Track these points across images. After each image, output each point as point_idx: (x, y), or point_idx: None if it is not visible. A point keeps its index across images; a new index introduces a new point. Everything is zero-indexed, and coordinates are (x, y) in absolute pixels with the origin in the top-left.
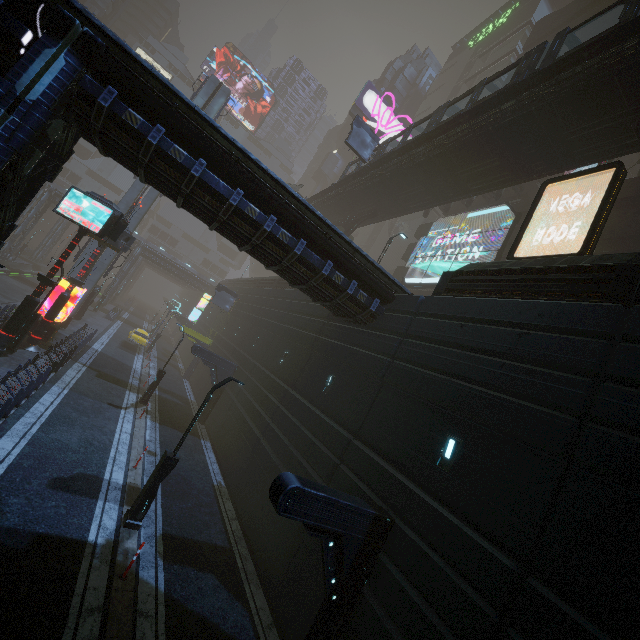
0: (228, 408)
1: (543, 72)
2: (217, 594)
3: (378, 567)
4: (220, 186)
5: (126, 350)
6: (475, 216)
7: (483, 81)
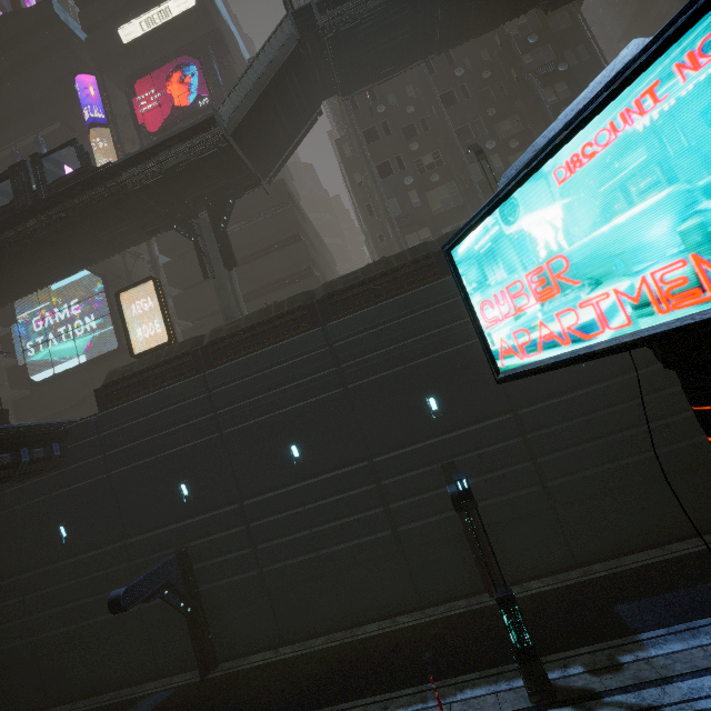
0: None
1: (47, 201)
2: None
3: (198, 572)
4: None
5: None
6: (61, 287)
7: None
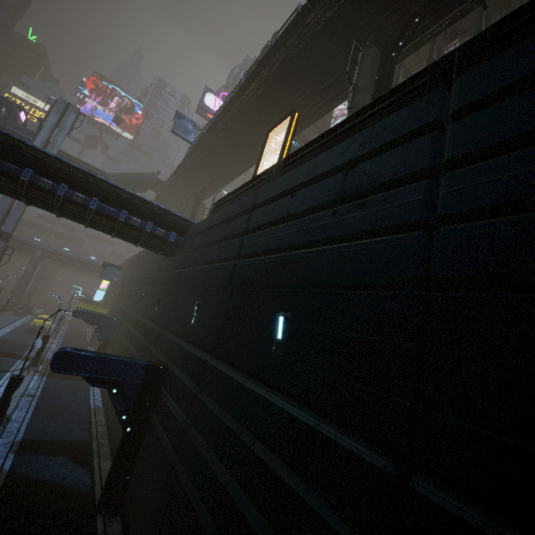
0: (110, 352)
1: (262, 61)
2: (63, 466)
3: (159, 401)
4: (11, 169)
5: (29, 334)
6: None
7: (245, 73)
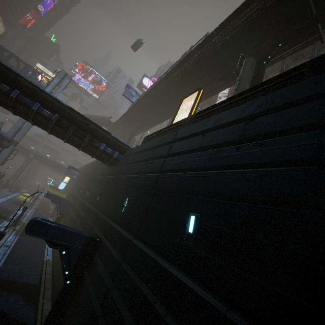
0: (63, 223)
1: (183, 60)
2: (18, 302)
3: (92, 263)
4: (27, 101)
5: (15, 204)
6: None
7: (170, 66)
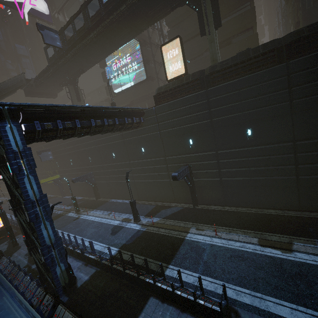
0: (107, 186)
1: None
2: (167, 210)
3: (193, 174)
4: (86, 123)
5: None
6: (122, 47)
7: None
